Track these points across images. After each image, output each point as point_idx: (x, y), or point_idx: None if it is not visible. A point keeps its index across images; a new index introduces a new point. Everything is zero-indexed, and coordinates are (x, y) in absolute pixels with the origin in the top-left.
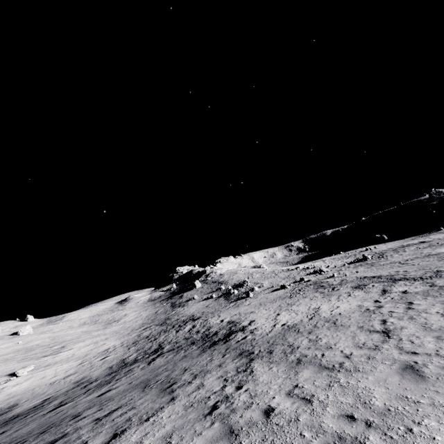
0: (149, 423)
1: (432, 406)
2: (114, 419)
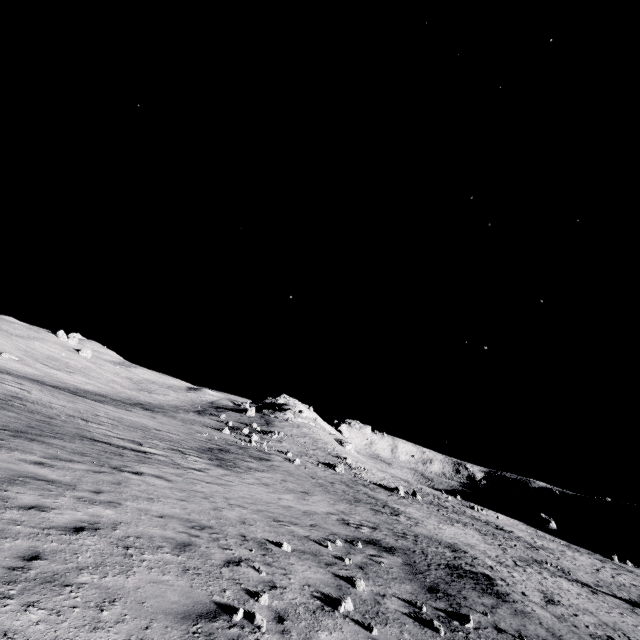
0: None
1: None
2: None
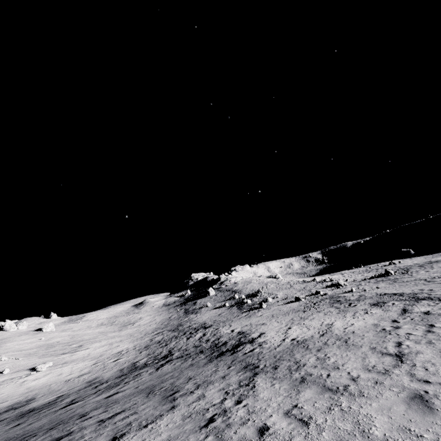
0: (147, 430)
1: None
2: (116, 422)
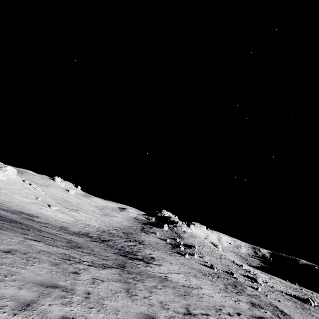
0: (47, 246)
1: (116, 318)
2: (44, 238)
